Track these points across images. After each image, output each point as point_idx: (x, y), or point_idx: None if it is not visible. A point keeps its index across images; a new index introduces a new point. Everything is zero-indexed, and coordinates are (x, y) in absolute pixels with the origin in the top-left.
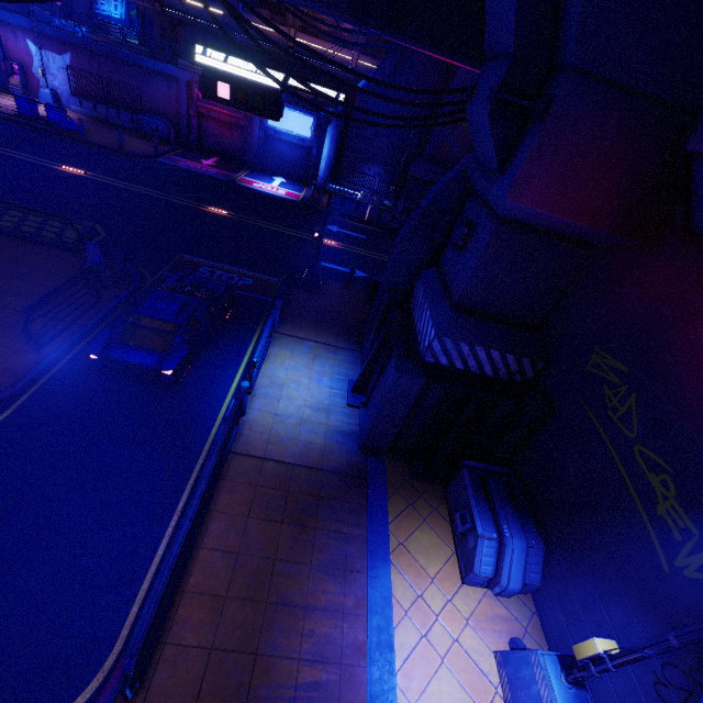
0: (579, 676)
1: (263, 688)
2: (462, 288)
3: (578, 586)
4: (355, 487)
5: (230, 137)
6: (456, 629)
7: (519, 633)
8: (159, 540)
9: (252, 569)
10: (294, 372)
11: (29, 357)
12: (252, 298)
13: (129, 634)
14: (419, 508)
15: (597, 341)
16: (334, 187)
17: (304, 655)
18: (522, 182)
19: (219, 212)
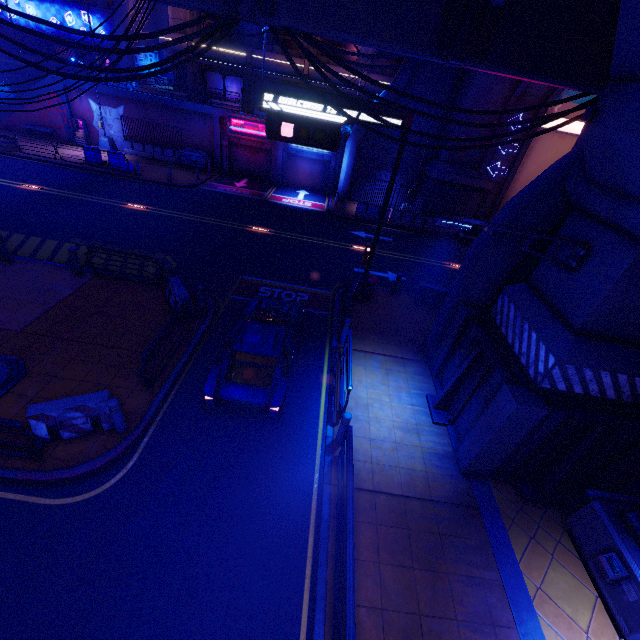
0: None
1: None
2: (588, 313)
3: None
4: (470, 519)
5: (256, 160)
6: None
7: None
8: (301, 595)
9: (401, 629)
10: (374, 390)
11: (143, 396)
12: (312, 313)
13: None
14: (541, 541)
15: None
16: (445, 222)
17: None
18: None
19: (261, 231)
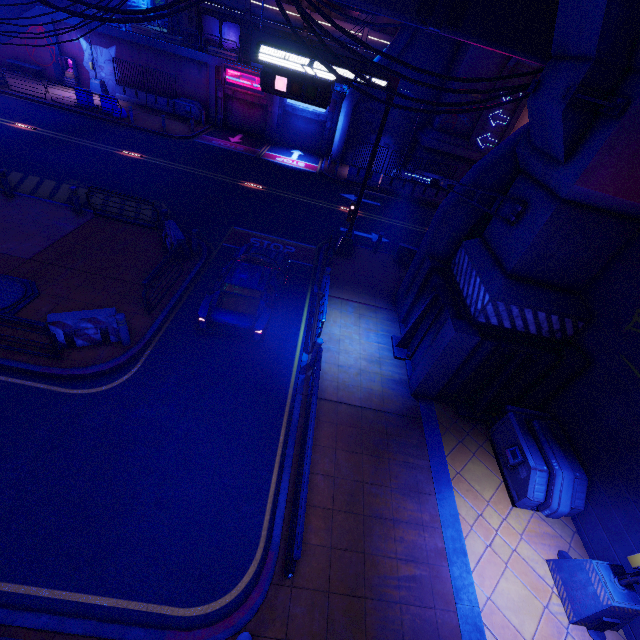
0: (633, 580)
1: (374, 578)
2: (517, 259)
3: (621, 510)
4: (413, 426)
5: (252, 115)
6: (513, 542)
7: (564, 547)
8: (272, 465)
9: (347, 489)
10: (346, 330)
11: (144, 319)
12: (297, 264)
13: (267, 534)
14: (467, 444)
15: (638, 304)
16: (408, 175)
17: (399, 555)
18: (591, 171)
19: (254, 187)
